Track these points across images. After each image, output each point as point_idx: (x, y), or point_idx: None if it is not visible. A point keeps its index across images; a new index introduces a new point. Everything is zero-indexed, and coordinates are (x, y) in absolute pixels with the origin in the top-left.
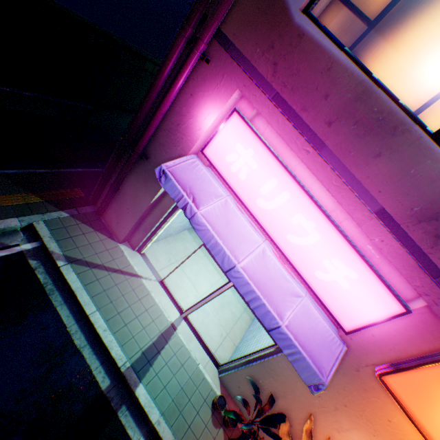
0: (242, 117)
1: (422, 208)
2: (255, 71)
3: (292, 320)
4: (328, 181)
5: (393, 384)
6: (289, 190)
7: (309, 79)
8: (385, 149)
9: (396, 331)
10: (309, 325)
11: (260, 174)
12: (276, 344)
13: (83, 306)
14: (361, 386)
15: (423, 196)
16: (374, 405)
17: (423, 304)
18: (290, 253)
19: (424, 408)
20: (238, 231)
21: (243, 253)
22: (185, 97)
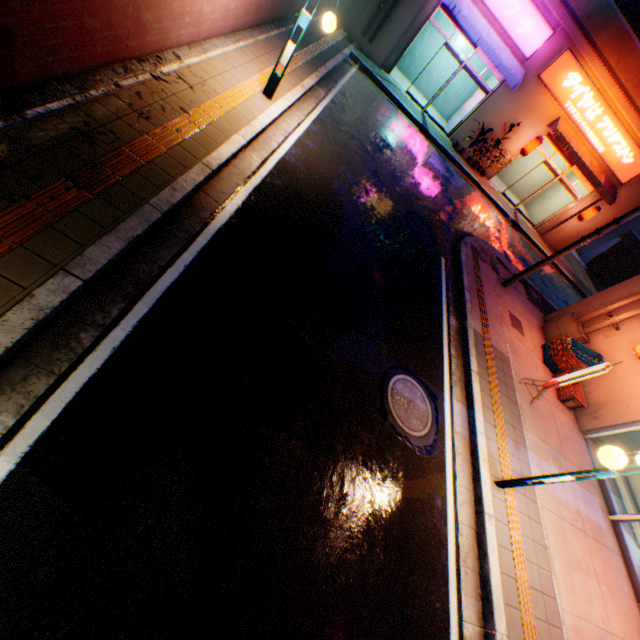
0: None
1: None
2: None
3: (505, 61)
4: None
5: (543, 79)
6: None
7: None
8: None
9: (547, 51)
10: (510, 64)
11: None
12: (486, 97)
13: (394, 97)
14: (529, 93)
15: None
16: (533, 100)
17: (559, 30)
18: (504, 24)
19: (554, 84)
20: (476, 20)
21: (481, 31)
22: None
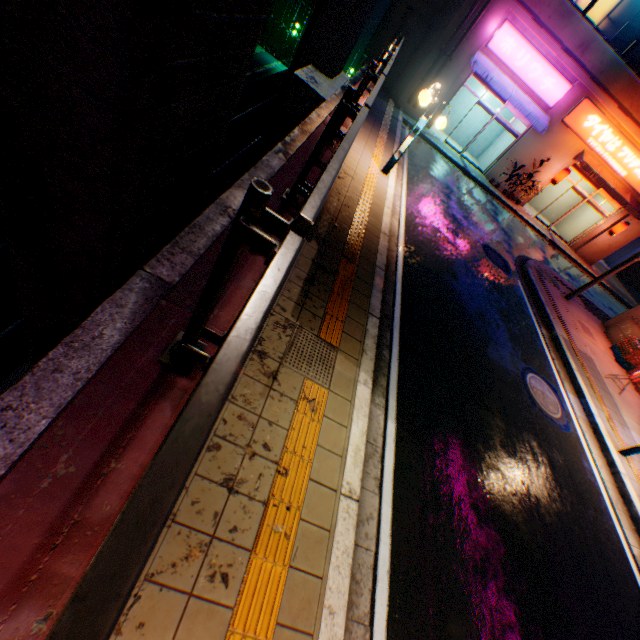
0: (509, 24)
1: (578, 44)
2: (518, 0)
3: (532, 111)
4: (547, 44)
5: (566, 122)
6: (529, 54)
7: (541, 1)
8: (567, 25)
9: (567, 100)
10: (536, 113)
11: (516, 50)
12: (515, 140)
13: (439, 148)
14: (554, 134)
15: (578, 40)
16: (558, 139)
17: (576, 84)
18: (528, 84)
19: (576, 125)
20: (504, 83)
21: (510, 91)
22: (479, 19)
